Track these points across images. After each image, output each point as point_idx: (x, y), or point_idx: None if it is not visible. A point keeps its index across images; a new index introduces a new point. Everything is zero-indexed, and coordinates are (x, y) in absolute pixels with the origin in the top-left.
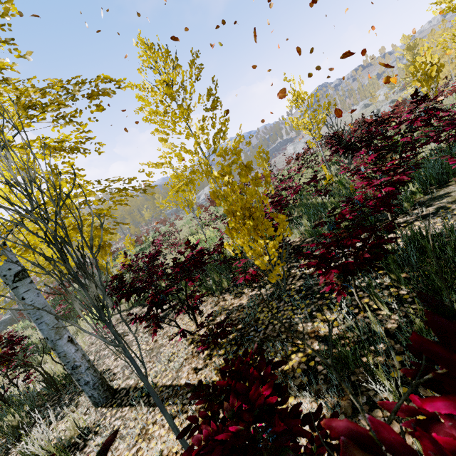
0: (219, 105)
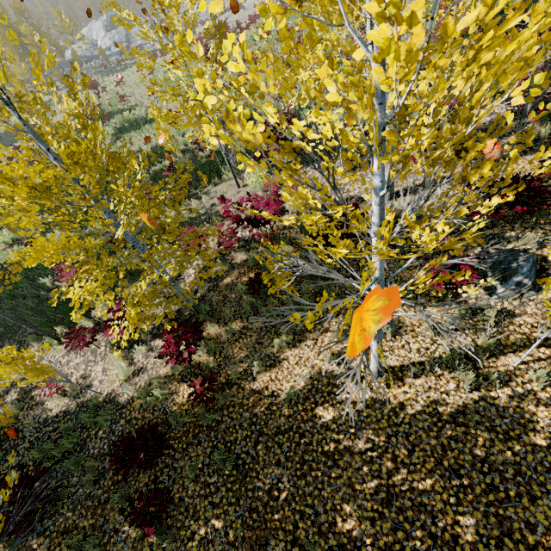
0: None
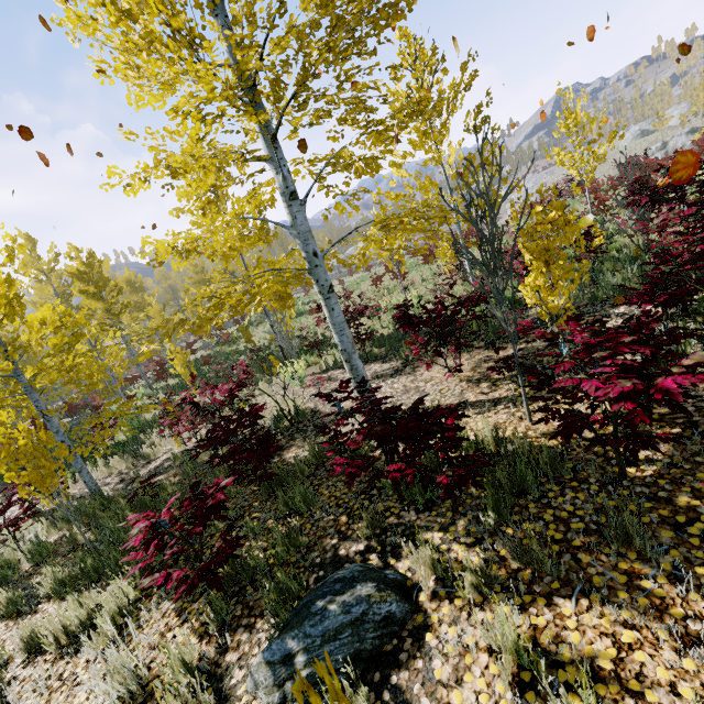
0: (497, 128)
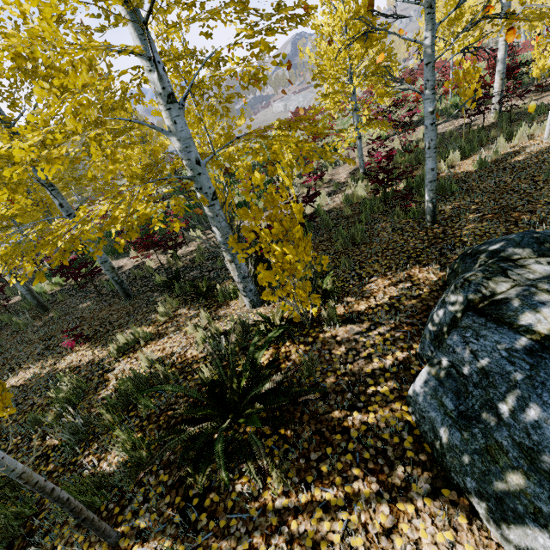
0: None
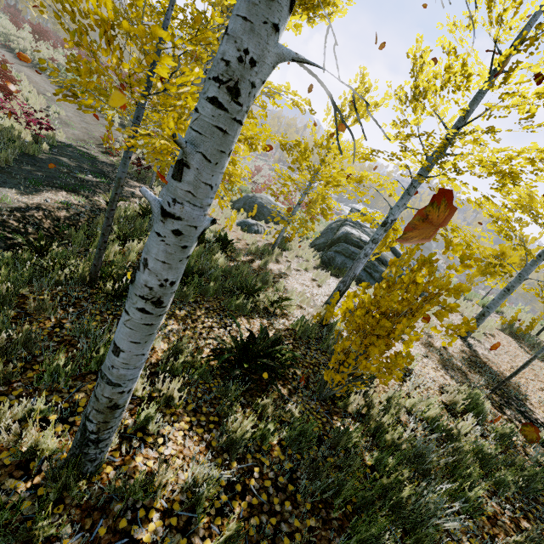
0: None
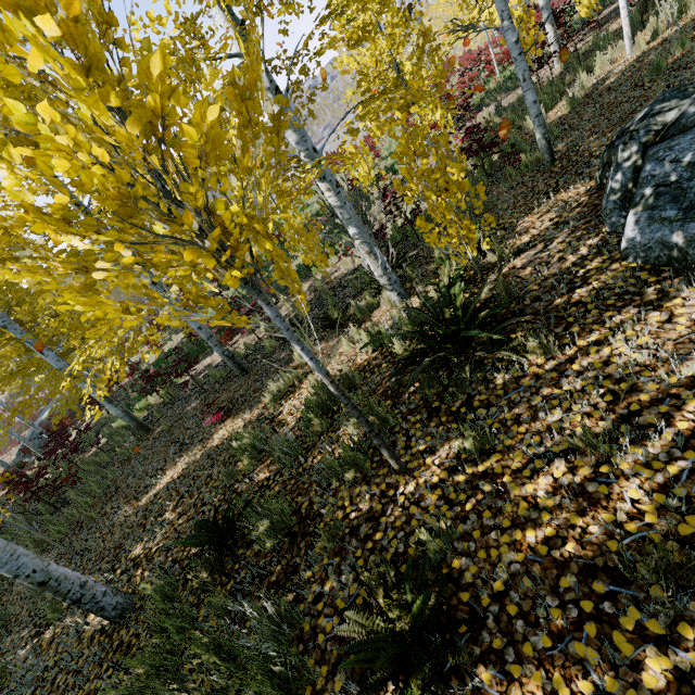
0: None
